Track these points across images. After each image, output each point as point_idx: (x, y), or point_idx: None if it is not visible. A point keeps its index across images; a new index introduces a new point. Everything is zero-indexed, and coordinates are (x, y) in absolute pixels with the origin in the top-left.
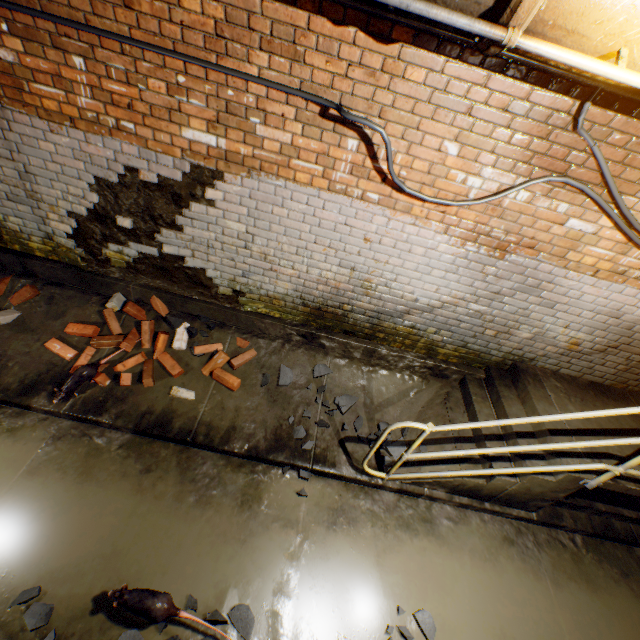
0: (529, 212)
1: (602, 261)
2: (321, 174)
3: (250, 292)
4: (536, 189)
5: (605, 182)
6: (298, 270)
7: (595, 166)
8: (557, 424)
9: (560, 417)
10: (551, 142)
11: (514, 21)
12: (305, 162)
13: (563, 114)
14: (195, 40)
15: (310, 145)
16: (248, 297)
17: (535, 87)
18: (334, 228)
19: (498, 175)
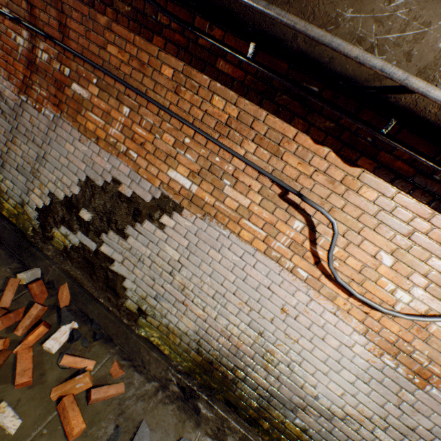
0: None
1: None
2: (263, 238)
3: (153, 316)
4: None
5: None
6: (207, 313)
7: None
8: None
9: None
10: None
11: None
12: (253, 224)
13: None
14: (209, 122)
15: (262, 213)
16: (148, 320)
17: None
18: (257, 287)
19: (428, 298)
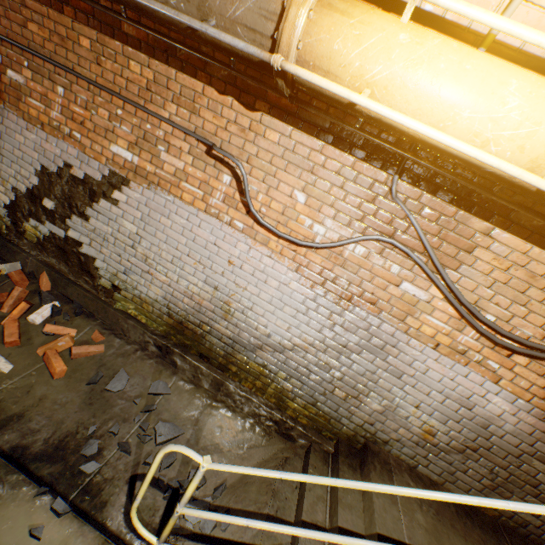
0: (367, 267)
1: (441, 334)
2: (202, 197)
3: (126, 289)
4: (370, 246)
5: (426, 250)
6: (170, 278)
7: (416, 235)
8: (394, 531)
9: (353, 484)
10: (377, 206)
11: (281, 53)
12: (191, 186)
13: (382, 184)
14: (134, 90)
15: (197, 173)
16: (123, 294)
17: (357, 159)
18: (205, 245)
19: (338, 227)
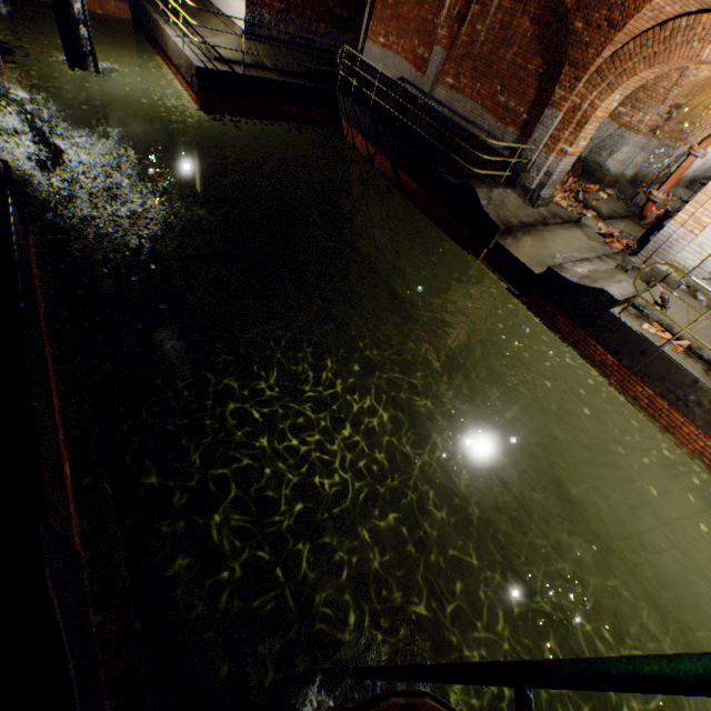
0: None
1: None
2: None
3: None
4: None
5: None
6: None
7: None
8: None
9: None
10: None
11: None
12: None
13: None
14: None
15: None
16: None
17: None
18: None
19: None
